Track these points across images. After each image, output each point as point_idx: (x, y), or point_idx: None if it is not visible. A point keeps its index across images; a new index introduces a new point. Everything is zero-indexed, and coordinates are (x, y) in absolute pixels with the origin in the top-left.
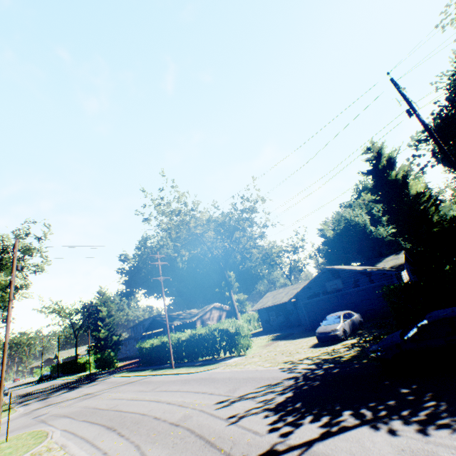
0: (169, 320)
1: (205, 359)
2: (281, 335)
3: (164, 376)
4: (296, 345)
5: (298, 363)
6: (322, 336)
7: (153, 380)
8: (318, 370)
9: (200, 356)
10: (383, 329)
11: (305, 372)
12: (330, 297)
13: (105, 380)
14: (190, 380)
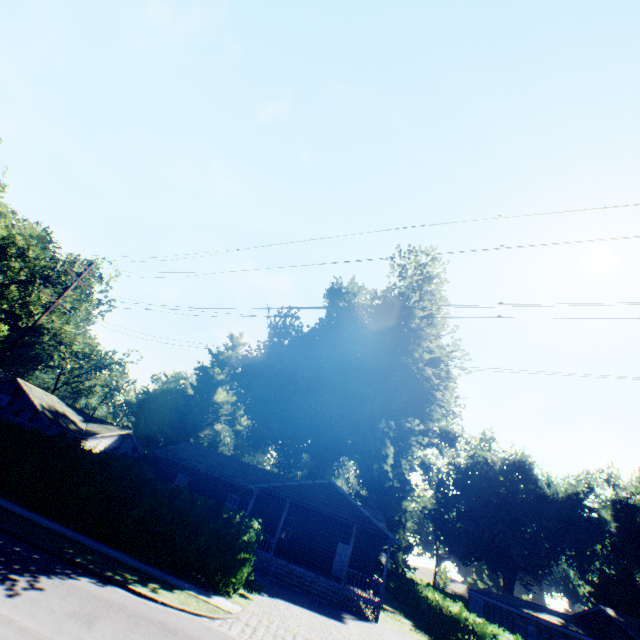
0: None
1: None
2: None
3: None
4: None
5: None
6: None
7: None
8: None
9: None
10: None
11: None
12: None
13: None
14: None
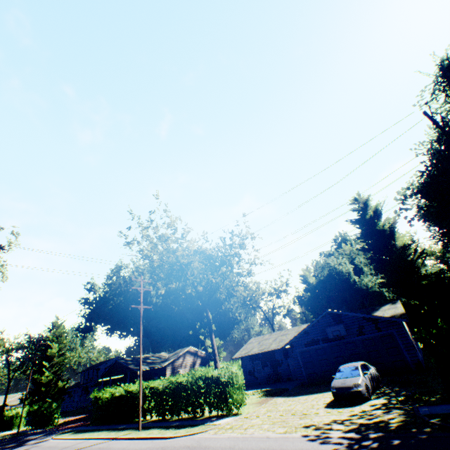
0: (134, 363)
1: (181, 418)
2: (273, 390)
3: (128, 441)
4: (303, 404)
5: (325, 428)
6: (341, 392)
7: (112, 446)
8: (366, 440)
9: (175, 413)
10: (410, 387)
11: (349, 444)
12: (331, 345)
13: (39, 443)
14: (171, 449)
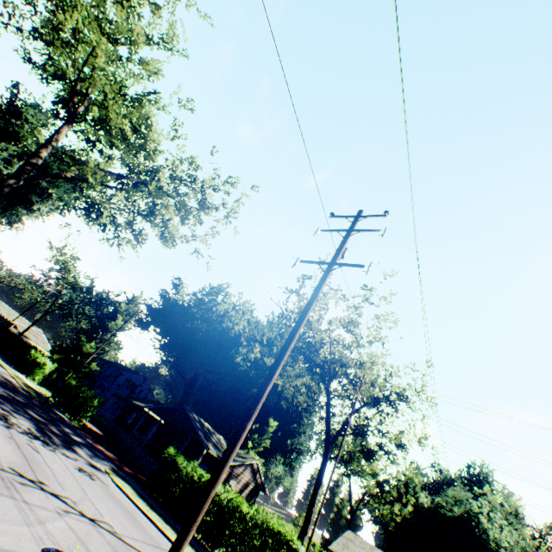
0: (203, 432)
1: None
2: None
3: None
4: None
5: None
6: None
7: None
8: None
9: None
10: None
11: None
12: None
13: (99, 472)
14: None
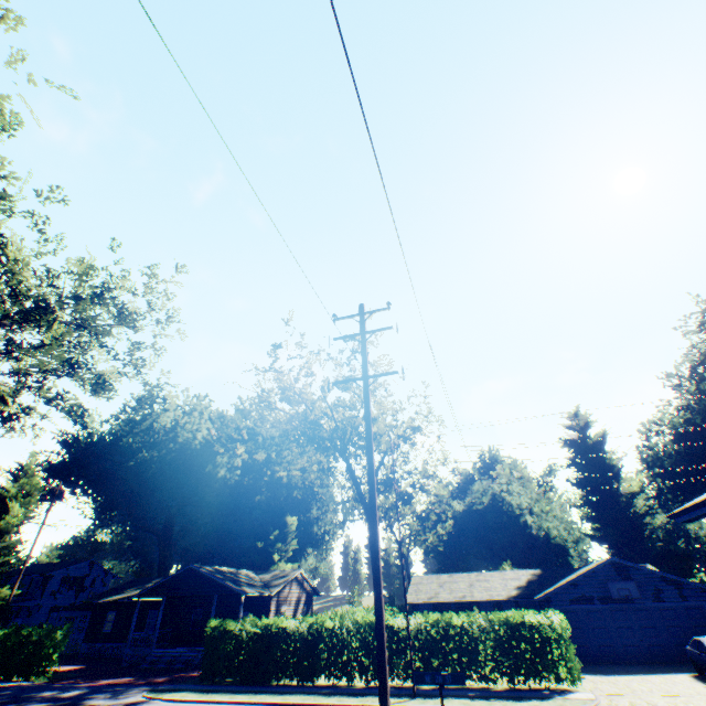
0: (230, 579)
1: (447, 687)
2: None
3: None
4: (669, 685)
5: None
6: None
7: None
8: None
9: None
10: None
11: None
12: (612, 609)
13: (146, 705)
14: None
